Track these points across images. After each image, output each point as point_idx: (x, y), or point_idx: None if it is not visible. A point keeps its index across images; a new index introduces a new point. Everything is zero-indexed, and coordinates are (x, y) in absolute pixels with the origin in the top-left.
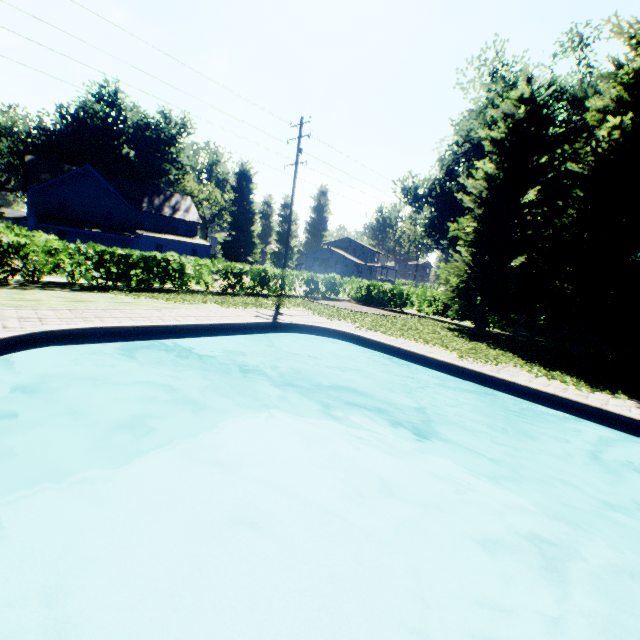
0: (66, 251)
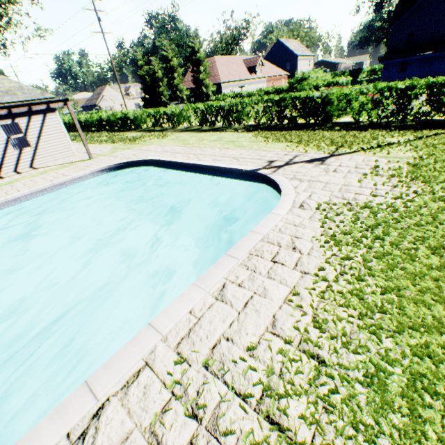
0: (249, 105)
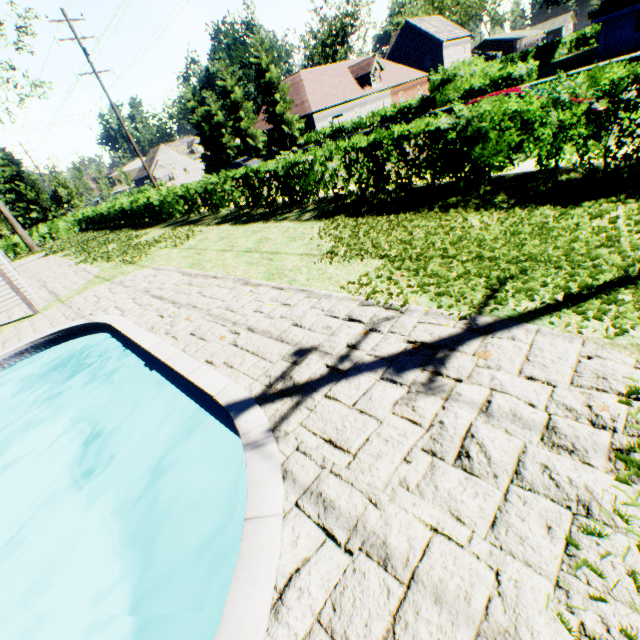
0: (316, 162)
